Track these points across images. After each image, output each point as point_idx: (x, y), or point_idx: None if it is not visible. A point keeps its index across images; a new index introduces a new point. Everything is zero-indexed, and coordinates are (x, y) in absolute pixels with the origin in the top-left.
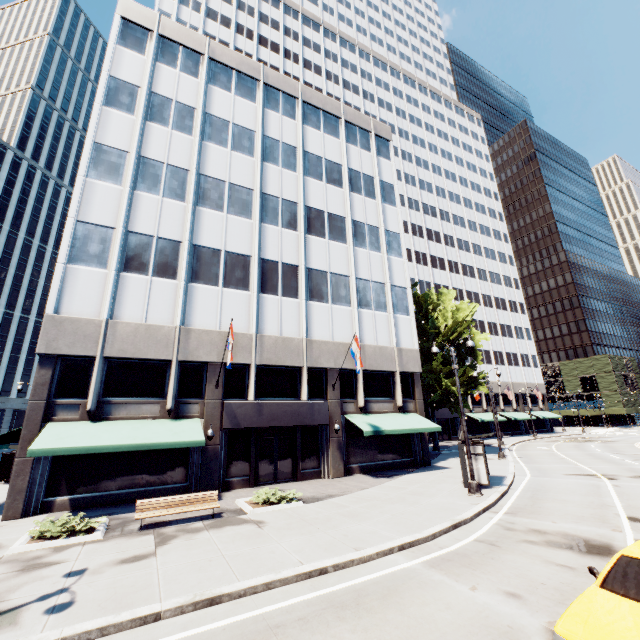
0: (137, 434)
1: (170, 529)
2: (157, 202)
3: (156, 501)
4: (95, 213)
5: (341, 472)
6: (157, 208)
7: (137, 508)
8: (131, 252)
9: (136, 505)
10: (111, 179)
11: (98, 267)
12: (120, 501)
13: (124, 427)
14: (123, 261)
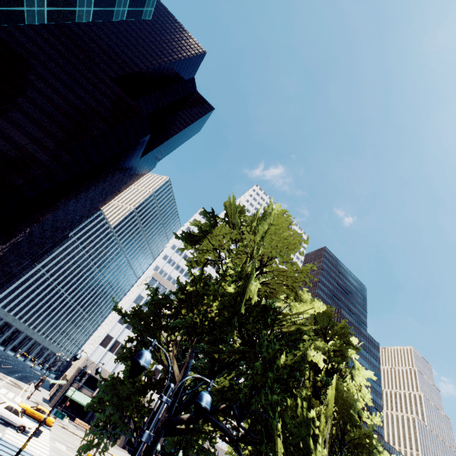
0: (84, 400)
1: (79, 428)
2: (128, 332)
3: (79, 420)
4: (113, 332)
5: (122, 445)
6: (127, 334)
7: (76, 419)
8: (113, 346)
9: (76, 418)
10: (122, 323)
11: (104, 348)
12: (68, 415)
13: (82, 396)
14: (110, 348)
